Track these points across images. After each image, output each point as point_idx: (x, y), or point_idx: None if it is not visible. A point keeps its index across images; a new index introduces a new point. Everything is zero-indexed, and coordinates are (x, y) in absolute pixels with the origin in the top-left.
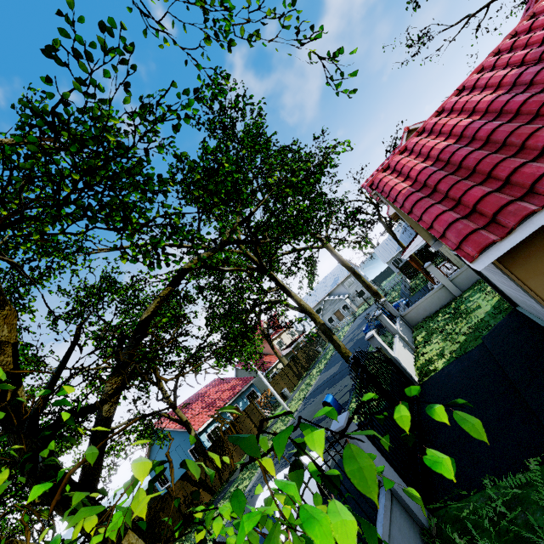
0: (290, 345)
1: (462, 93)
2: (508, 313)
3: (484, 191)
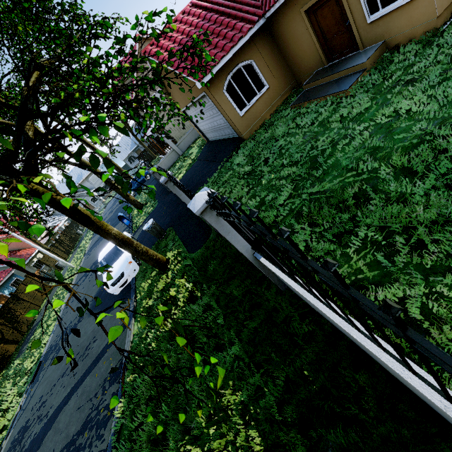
0: (46, 235)
1: (184, 14)
2: (206, 144)
3: None
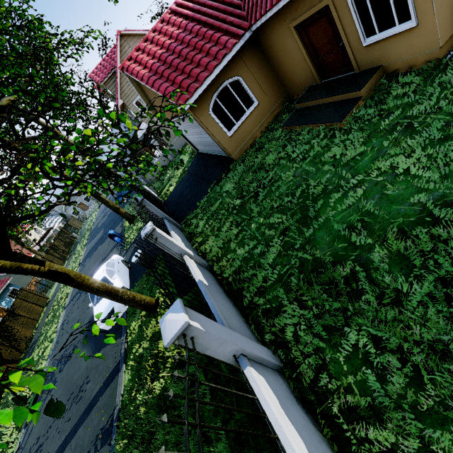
0: (41, 240)
1: (163, 23)
2: (196, 155)
3: (182, 78)
